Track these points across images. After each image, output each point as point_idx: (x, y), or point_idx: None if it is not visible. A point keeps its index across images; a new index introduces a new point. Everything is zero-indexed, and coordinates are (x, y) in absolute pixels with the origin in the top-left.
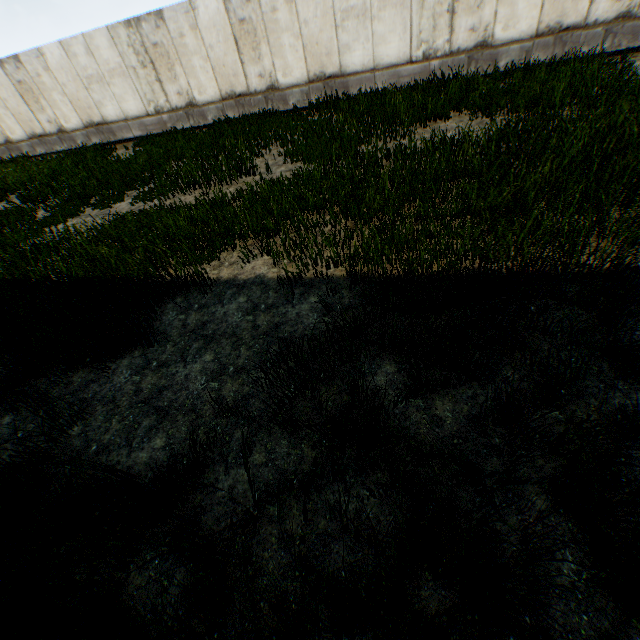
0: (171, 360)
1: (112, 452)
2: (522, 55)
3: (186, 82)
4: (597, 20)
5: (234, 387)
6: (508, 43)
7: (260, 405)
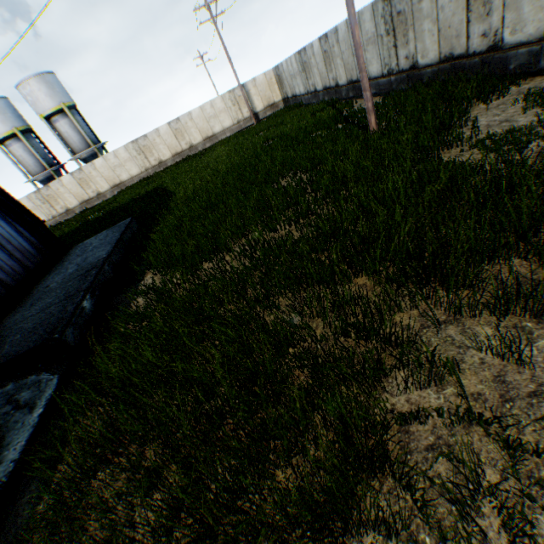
0: None
1: None
2: (82, 208)
3: None
4: (94, 196)
5: None
6: (75, 207)
7: None
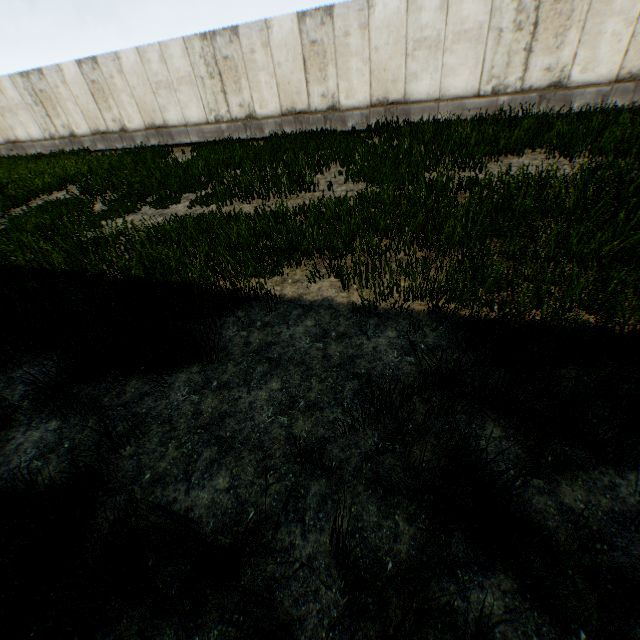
0: (233, 382)
1: (167, 485)
2: (597, 98)
3: (249, 95)
4: None
5: (306, 426)
6: (584, 85)
7: (339, 454)
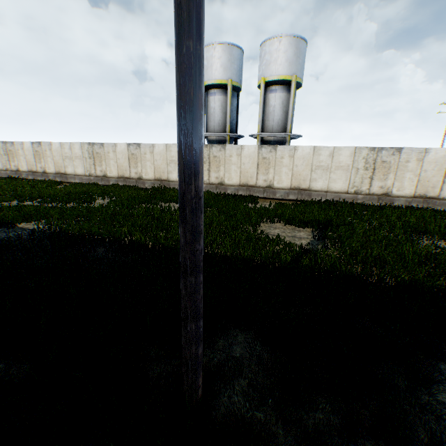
0: None
1: None
2: (236, 190)
3: (106, 167)
4: (260, 185)
5: None
6: (230, 185)
7: None
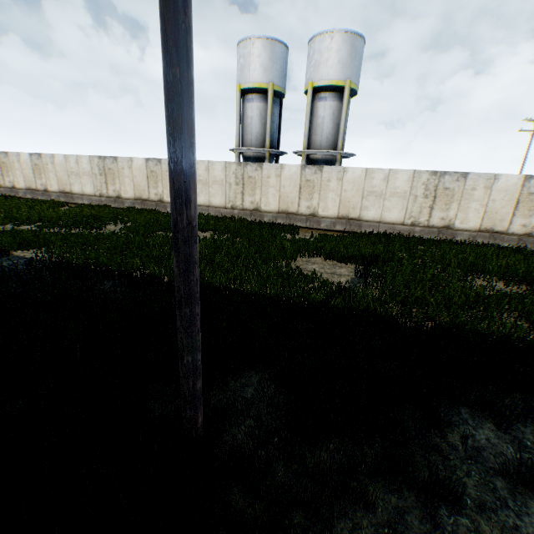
0: None
1: None
2: (274, 218)
3: (120, 187)
4: (303, 213)
5: None
6: (267, 212)
7: None
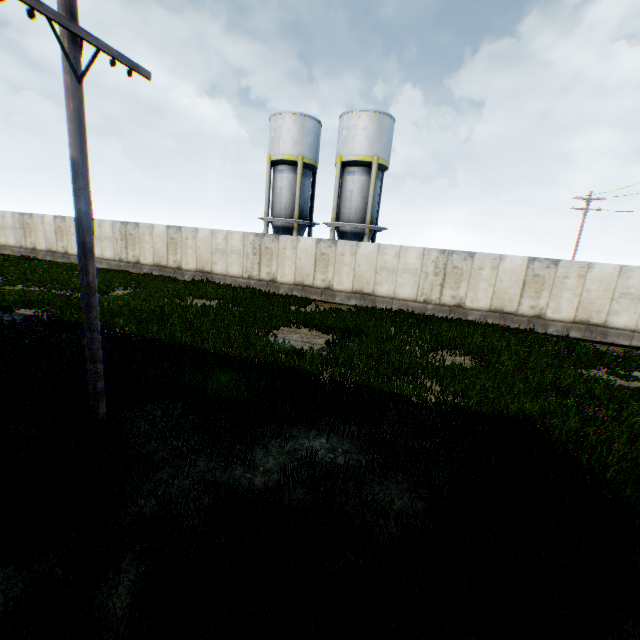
0: None
1: None
2: (289, 290)
3: (140, 252)
4: (318, 286)
5: None
6: (283, 283)
7: None
